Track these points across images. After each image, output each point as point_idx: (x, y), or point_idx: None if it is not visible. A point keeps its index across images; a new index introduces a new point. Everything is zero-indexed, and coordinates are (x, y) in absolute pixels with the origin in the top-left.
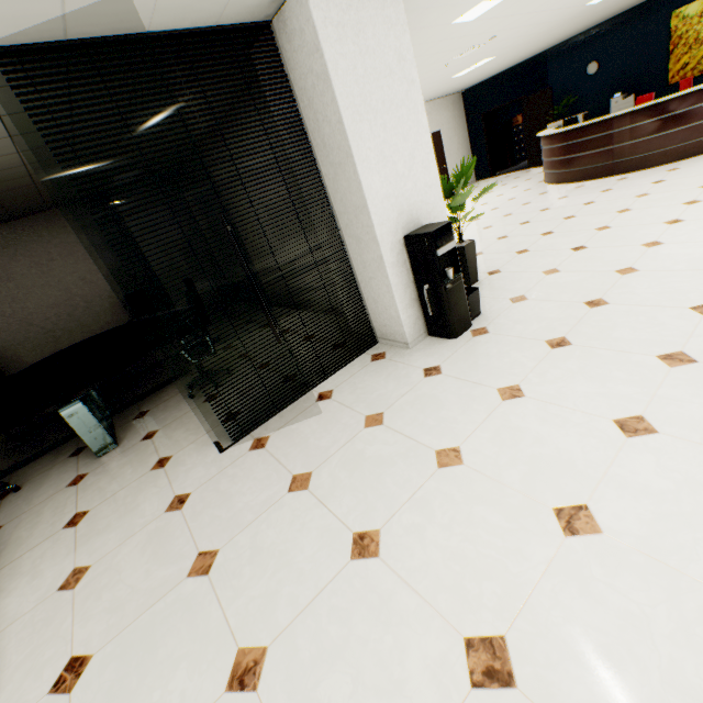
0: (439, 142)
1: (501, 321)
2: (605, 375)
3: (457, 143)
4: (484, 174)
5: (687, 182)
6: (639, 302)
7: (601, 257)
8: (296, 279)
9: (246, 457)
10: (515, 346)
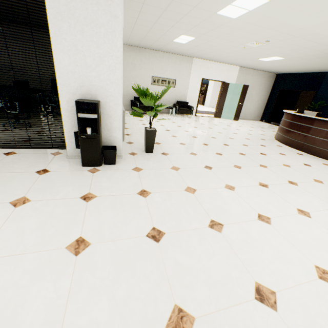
0: (245, 91)
1: (109, 172)
2: (49, 226)
3: (259, 97)
4: (265, 119)
5: (315, 173)
6: (152, 207)
7: (202, 177)
8: None
9: None
10: (79, 185)
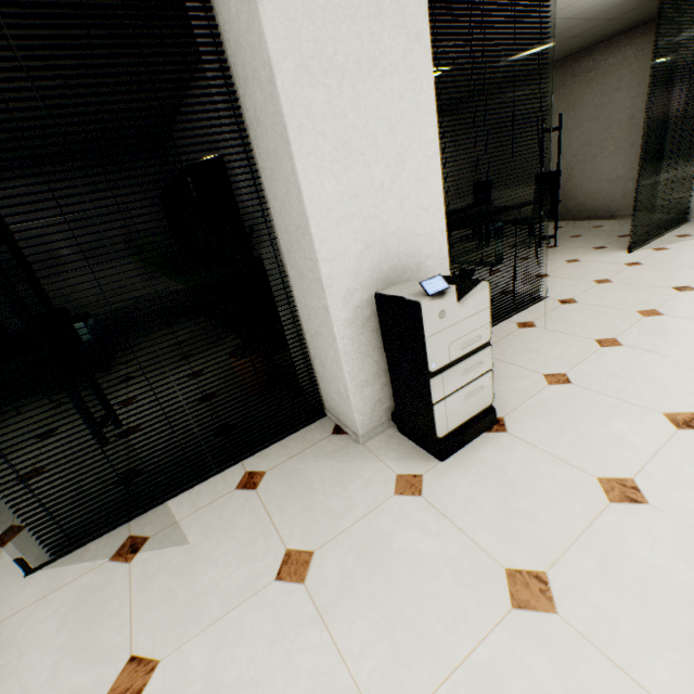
0: None
1: None
2: None
3: None
4: None
5: None
6: None
7: None
8: (564, 193)
9: (660, 252)
10: None
